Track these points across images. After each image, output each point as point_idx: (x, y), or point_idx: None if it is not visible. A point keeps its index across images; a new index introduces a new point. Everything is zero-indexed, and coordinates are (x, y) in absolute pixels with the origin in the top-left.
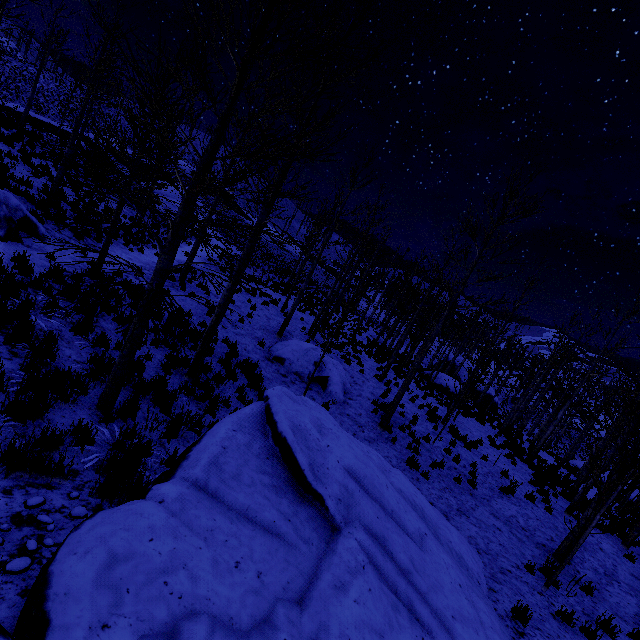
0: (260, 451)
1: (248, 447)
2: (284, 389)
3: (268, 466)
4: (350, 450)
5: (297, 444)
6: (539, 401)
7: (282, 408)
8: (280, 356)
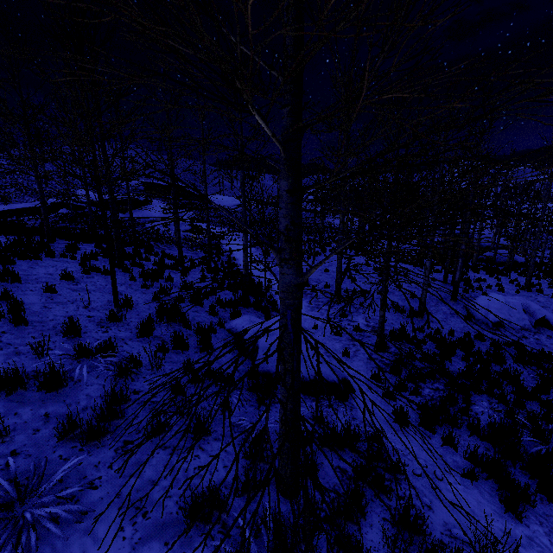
0: None
1: None
2: None
3: None
4: None
5: None
6: None
7: None
8: (496, 321)
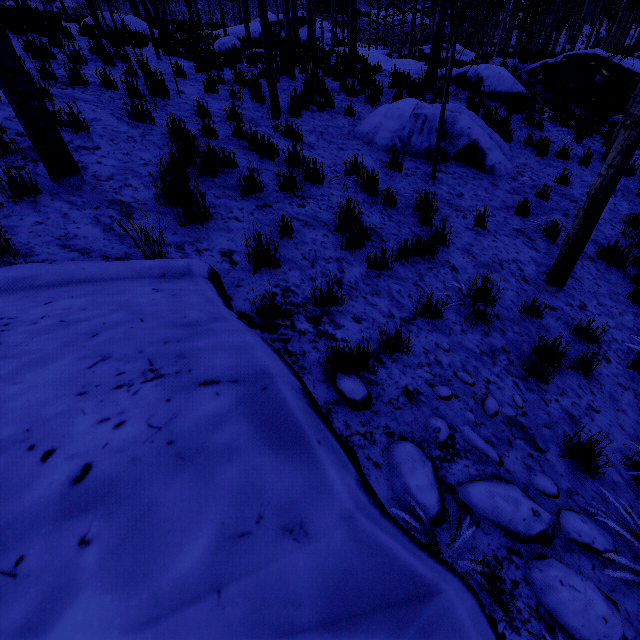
0: None
1: None
2: None
3: None
4: None
5: None
6: None
7: None
8: None
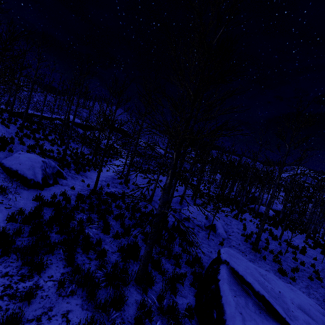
0: (254, 308)
1: (247, 307)
2: (225, 250)
3: (264, 319)
4: (287, 290)
5: (271, 298)
6: (322, 214)
7: (243, 270)
8: (186, 217)
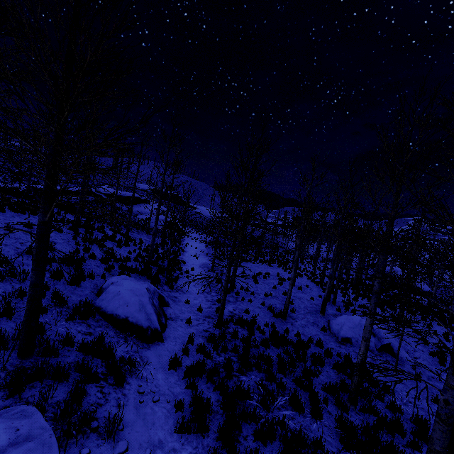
0: None
1: None
2: None
3: None
4: None
5: None
6: None
7: None
8: (345, 336)
